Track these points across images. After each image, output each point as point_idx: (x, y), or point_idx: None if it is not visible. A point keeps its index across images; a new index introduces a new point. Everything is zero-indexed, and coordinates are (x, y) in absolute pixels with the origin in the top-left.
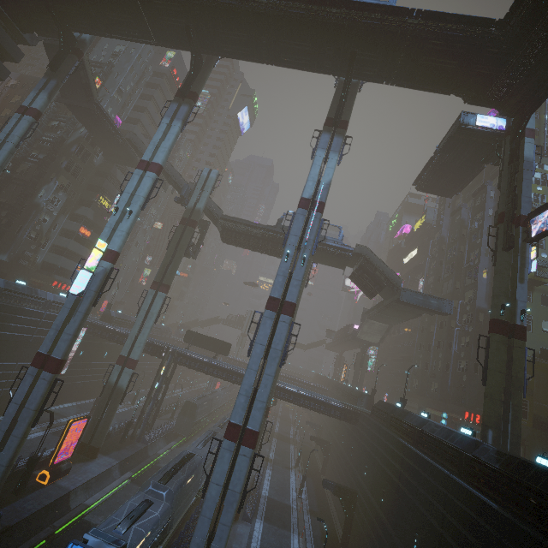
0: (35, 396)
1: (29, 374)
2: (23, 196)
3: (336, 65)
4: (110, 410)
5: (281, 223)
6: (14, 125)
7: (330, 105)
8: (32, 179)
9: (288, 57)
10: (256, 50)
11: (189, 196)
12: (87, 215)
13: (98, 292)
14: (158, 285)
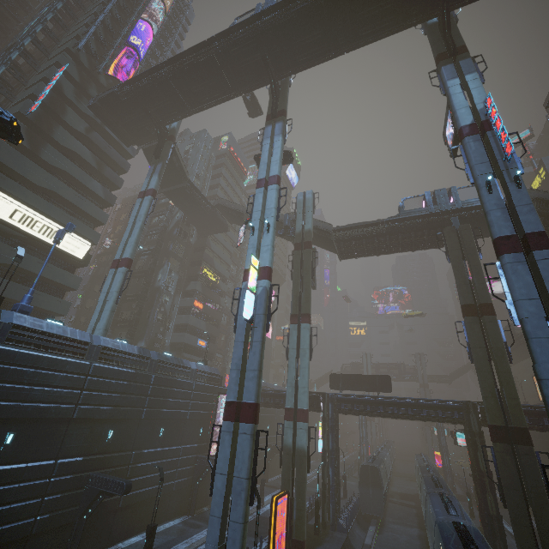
0: (241, 459)
1: (225, 432)
2: (146, 283)
3: (424, 5)
4: (300, 483)
5: (403, 210)
6: (139, 208)
7: (433, 46)
8: (150, 267)
9: (367, 30)
10: (332, 42)
11: (291, 226)
12: (197, 288)
13: (266, 314)
14: (298, 317)
